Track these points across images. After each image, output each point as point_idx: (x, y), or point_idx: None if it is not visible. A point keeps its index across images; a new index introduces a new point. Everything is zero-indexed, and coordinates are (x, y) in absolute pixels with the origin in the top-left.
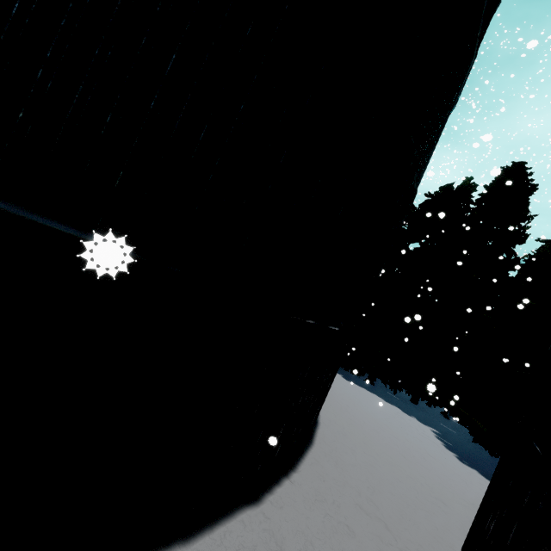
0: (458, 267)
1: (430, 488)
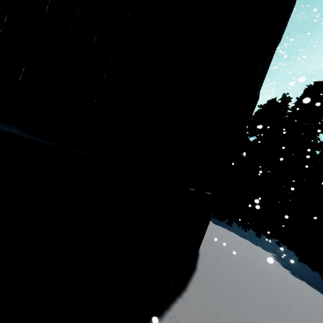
0: (282, 150)
1: (277, 297)
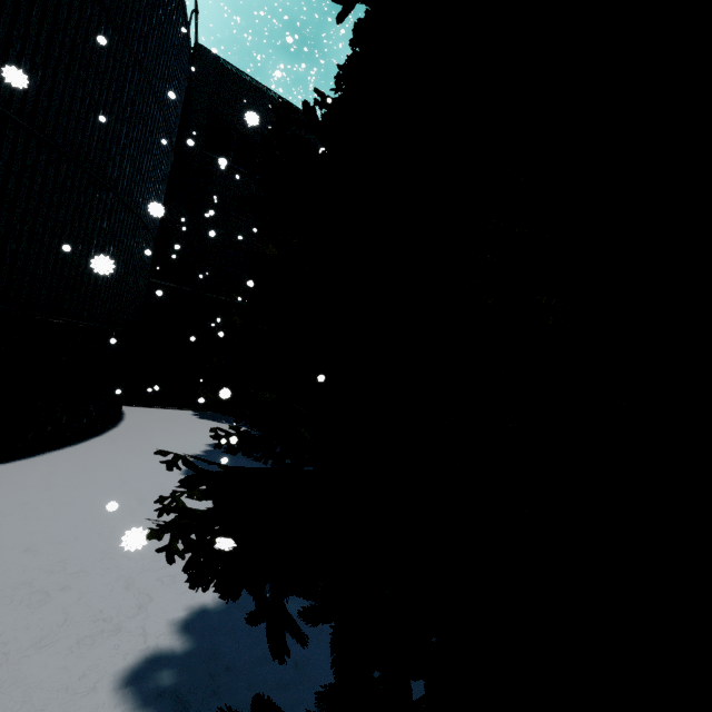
0: None
1: None
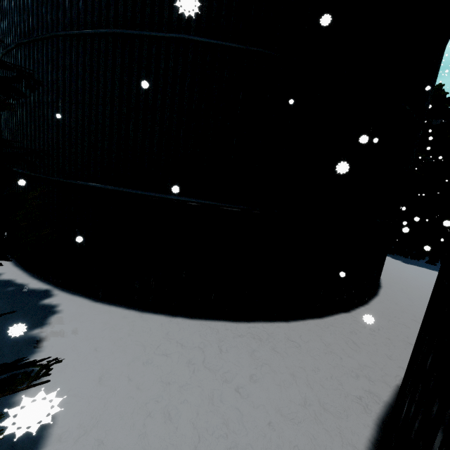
0: None
1: None
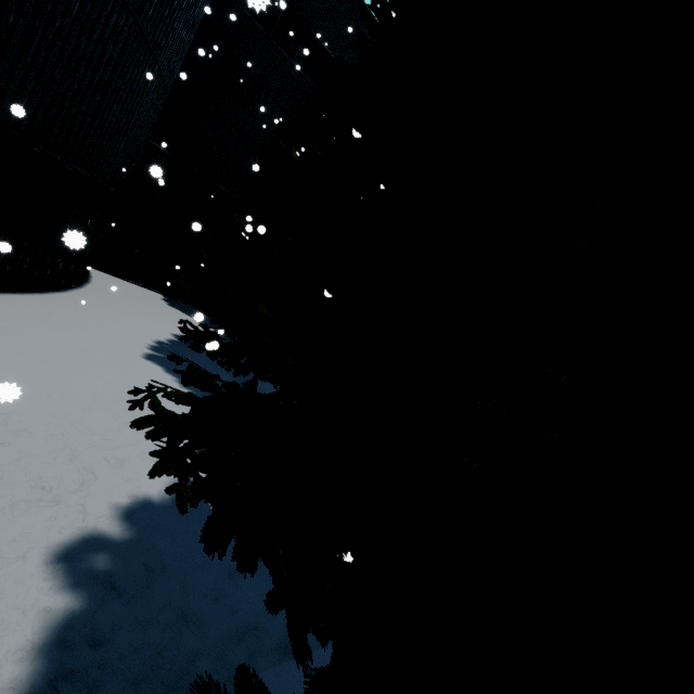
0: None
1: None
